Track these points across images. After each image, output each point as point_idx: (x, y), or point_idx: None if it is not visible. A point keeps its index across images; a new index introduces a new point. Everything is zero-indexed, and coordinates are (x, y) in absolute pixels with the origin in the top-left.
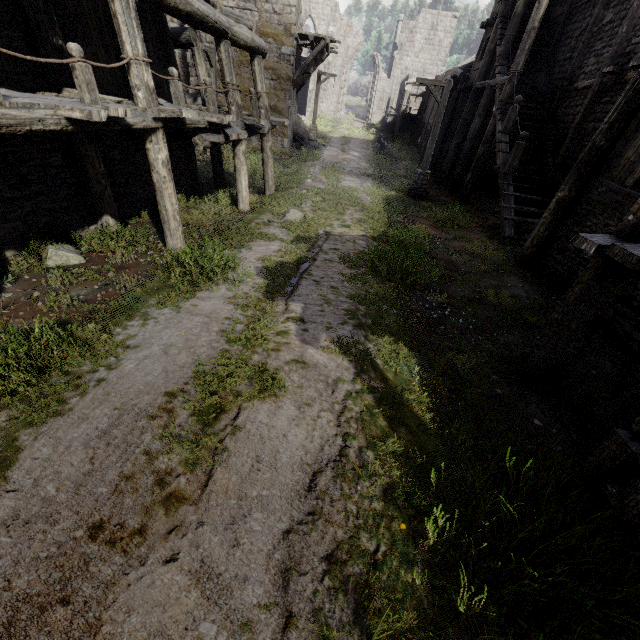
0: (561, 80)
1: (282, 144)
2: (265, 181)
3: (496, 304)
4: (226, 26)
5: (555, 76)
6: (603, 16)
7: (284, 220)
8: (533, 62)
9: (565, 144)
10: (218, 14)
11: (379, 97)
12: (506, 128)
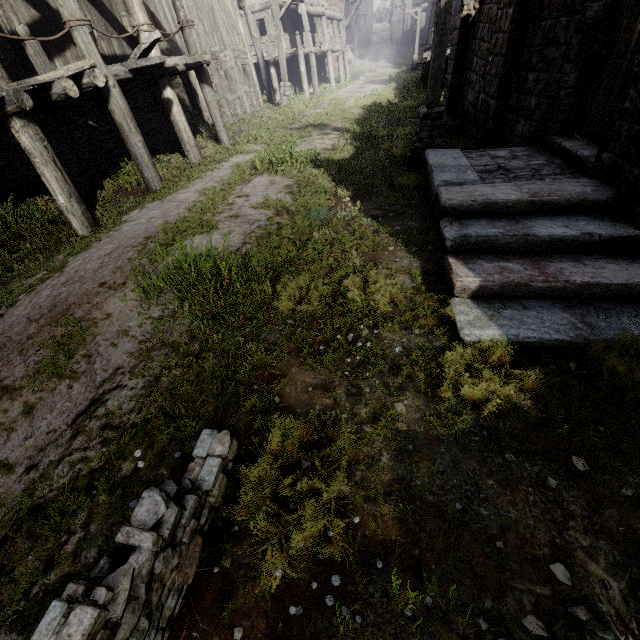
0: None
1: (343, 64)
2: (346, 75)
3: None
4: (335, 16)
5: None
6: None
7: (359, 80)
8: None
9: None
10: (333, 13)
11: (397, 20)
12: None
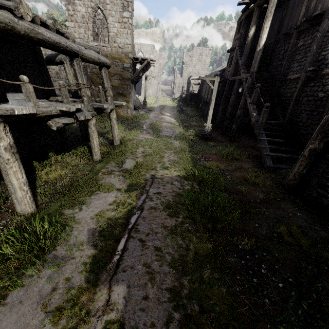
0: (277, 75)
1: (127, 112)
2: (113, 137)
3: (294, 244)
4: (76, 50)
5: (273, 73)
6: (297, 43)
7: (121, 169)
8: (259, 67)
9: (289, 108)
10: (70, 42)
11: (177, 85)
12: (253, 101)
